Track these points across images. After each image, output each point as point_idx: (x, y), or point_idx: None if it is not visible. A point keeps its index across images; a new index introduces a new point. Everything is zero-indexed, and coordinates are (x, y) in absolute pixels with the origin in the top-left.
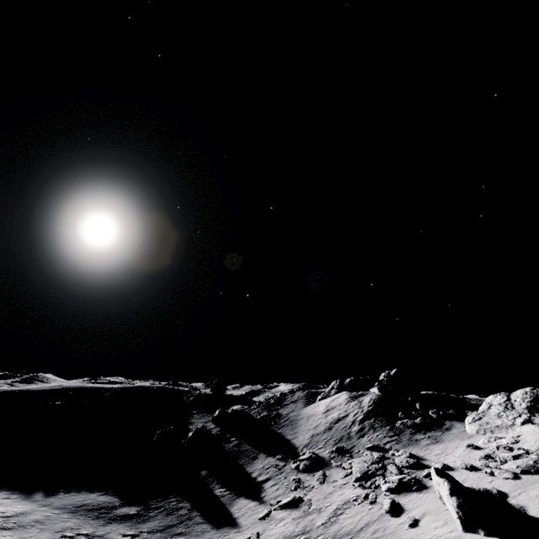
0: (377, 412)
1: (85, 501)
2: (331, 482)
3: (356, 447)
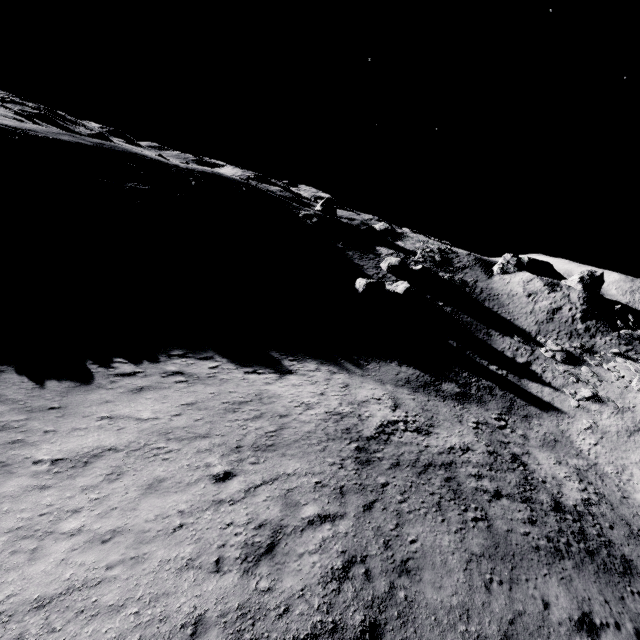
0: (595, 314)
1: (401, 375)
2: (610, 383)
3: (597, 348)
